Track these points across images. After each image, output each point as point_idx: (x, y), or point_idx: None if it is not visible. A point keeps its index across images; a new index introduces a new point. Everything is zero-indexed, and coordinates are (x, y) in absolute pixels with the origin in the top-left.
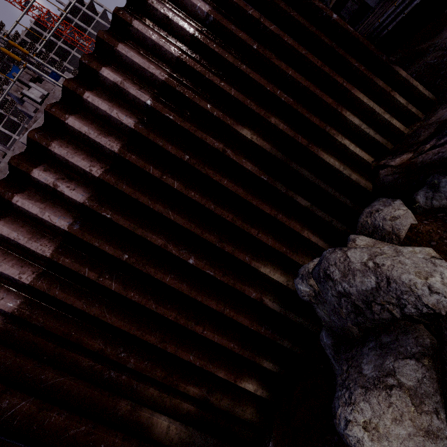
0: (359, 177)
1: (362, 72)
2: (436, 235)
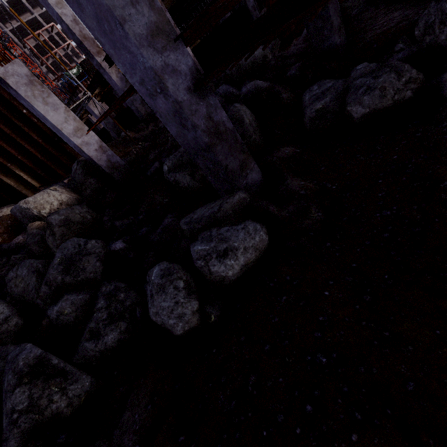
0: (28, 192)
1: (40, 142)
2: (6, 220)
